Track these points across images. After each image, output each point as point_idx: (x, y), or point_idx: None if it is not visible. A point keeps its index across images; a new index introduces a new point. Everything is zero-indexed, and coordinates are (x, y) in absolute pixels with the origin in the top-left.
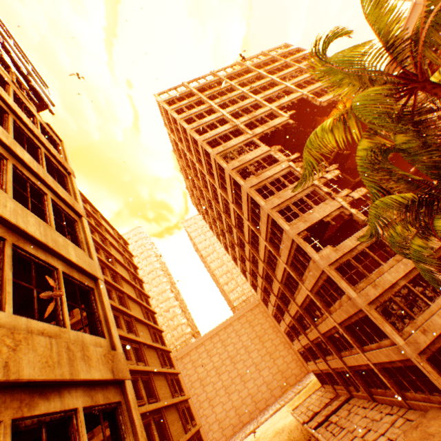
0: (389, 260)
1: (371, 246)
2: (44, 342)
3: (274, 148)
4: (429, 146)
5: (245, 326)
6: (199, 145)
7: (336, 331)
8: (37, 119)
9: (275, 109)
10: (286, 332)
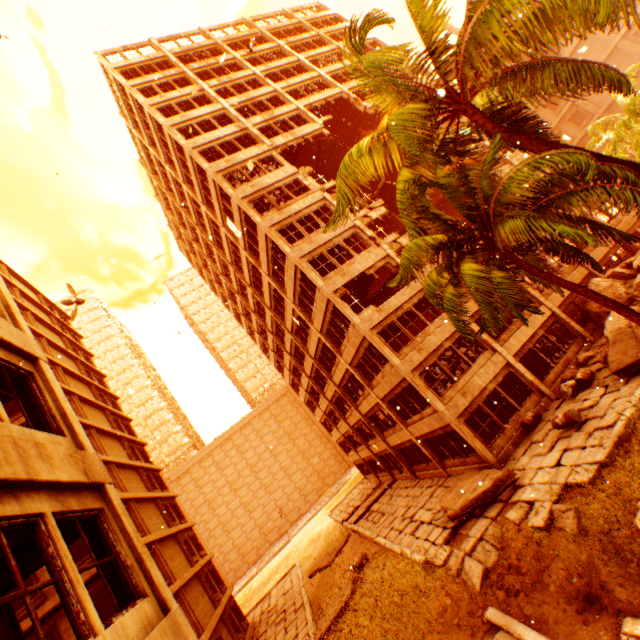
0: (436, 320)
1: (421, 306)
2: None
3: (303, 170)
4: (470, 183)
5: (270, 423)
6: (187, 154)
7: (379, 408)
8: None
9: (305, 110)
10: (323, 421)
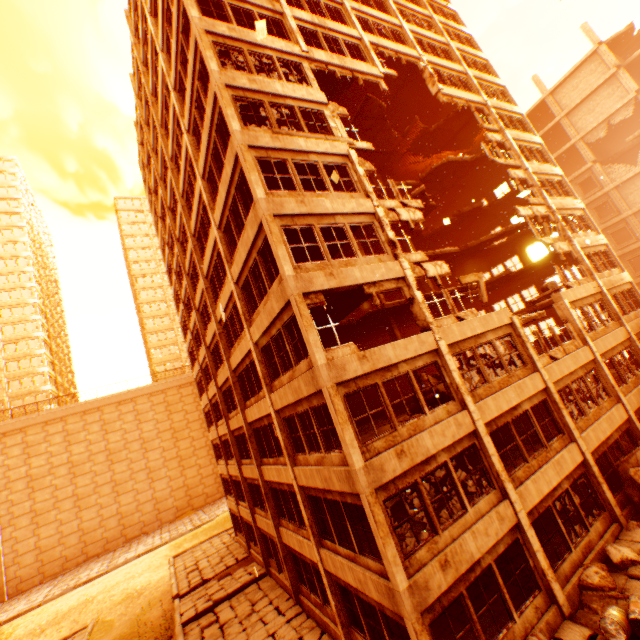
0: (439, 409)
1: None
2: None
3: (335, 107)
4: None
5: (158, 409)
6: None
7: (291, 490)
8: None
9: (368, 46)
10: (216, 443)
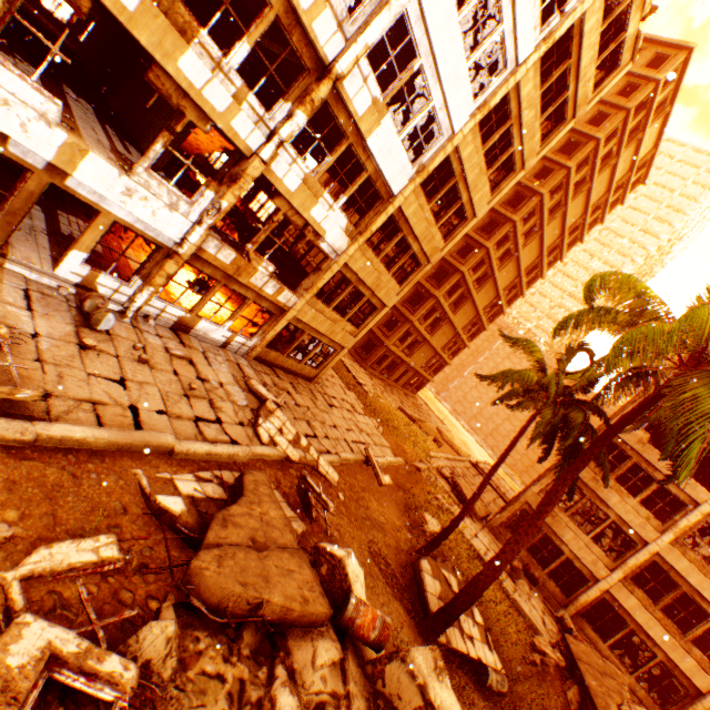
0: (644, 509)
1: None
2: (425, 225)
3: None
4: None
5: None
6: None
7: None
8: (621, 37)
9: None
10: None
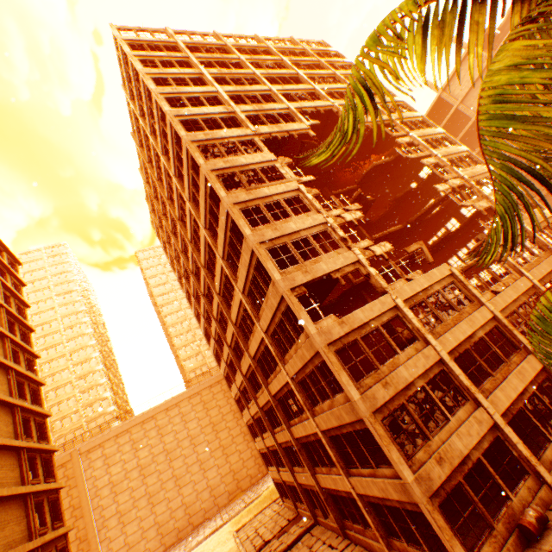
0: (408, 348)
1: None
2: None
3: (282, 159)
4: None
5: (197, 408)
6: (168, 121)
7: (317, 438)
8: None
9: (295, 111)
10: (250, 424)
